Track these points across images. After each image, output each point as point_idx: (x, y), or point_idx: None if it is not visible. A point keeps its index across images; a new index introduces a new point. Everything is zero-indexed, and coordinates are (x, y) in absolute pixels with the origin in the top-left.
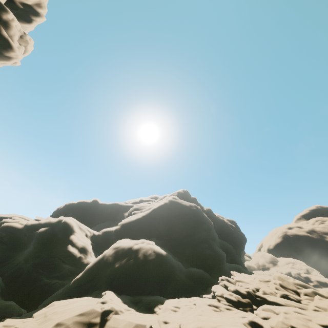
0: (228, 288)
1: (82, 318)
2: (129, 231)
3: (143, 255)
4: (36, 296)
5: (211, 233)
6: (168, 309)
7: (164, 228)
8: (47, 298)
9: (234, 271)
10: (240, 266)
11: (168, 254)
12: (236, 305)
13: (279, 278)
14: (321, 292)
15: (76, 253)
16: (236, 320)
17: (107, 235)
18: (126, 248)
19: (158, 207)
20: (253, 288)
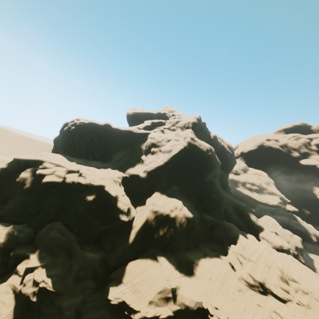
0: (243, 267)
1: (161, 295)
2: (155, 179)
3: (180, 225)
4: (96, 232)
5: (216, 171)
6: (205, 277)
7: (182, 173)
8: (116, 252)
9: (243, 241)
10: (230, 197)
11: (194, 216)
12: (249, 284)
13: (278, 267)
14: (302, 286)
15: (127, 220)
16: (259, 317)
17: (135, 179)
18: (164, 215)
19: (178, 152)
20: (262, 277)
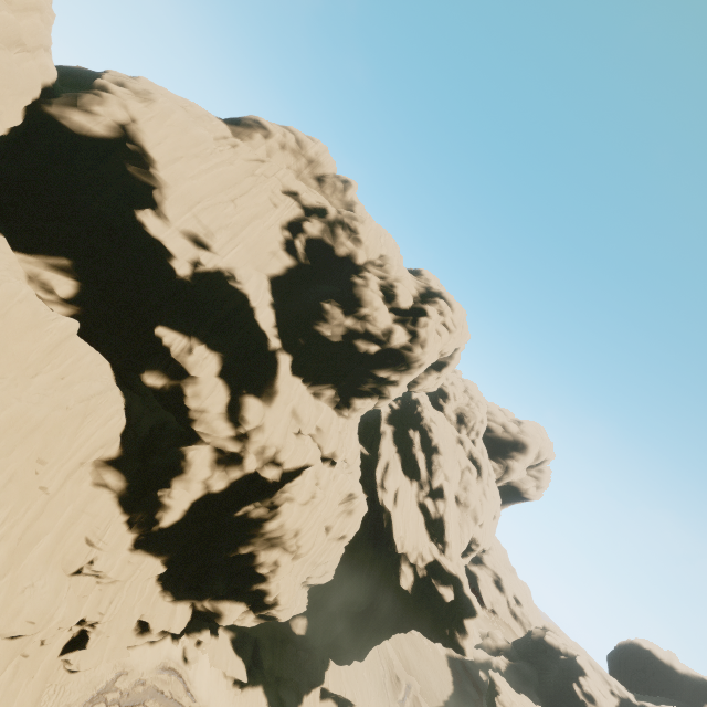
0: None
1: None
2: None
3: None
4: None
5: None
6: None
7: None
8: None
9: None
10: None
11: None
12: None
13: None
14: None
15: (578, 694)
16: None
17: None
18: None
19: None
20: None
